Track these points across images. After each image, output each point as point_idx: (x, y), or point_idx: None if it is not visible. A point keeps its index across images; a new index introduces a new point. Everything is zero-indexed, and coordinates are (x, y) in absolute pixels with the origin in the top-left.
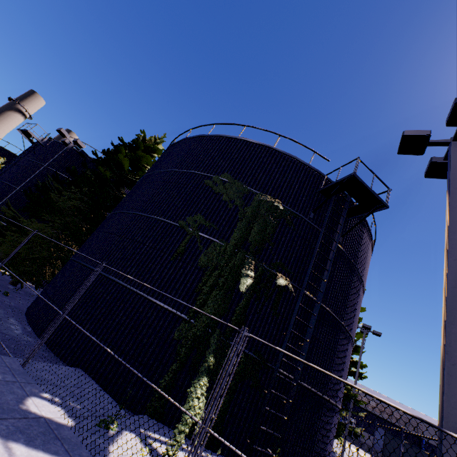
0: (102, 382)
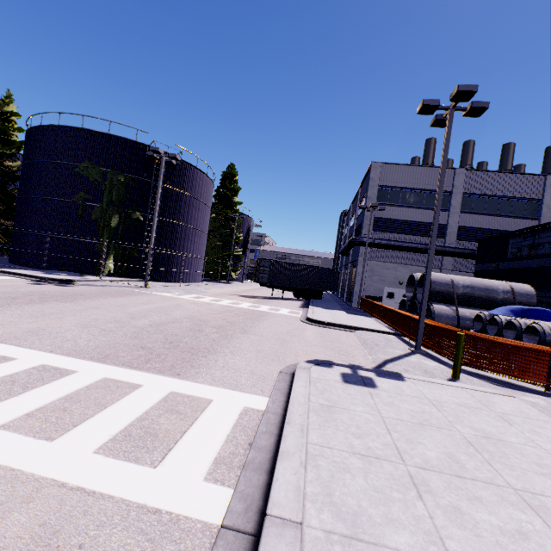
0: (75, 272)
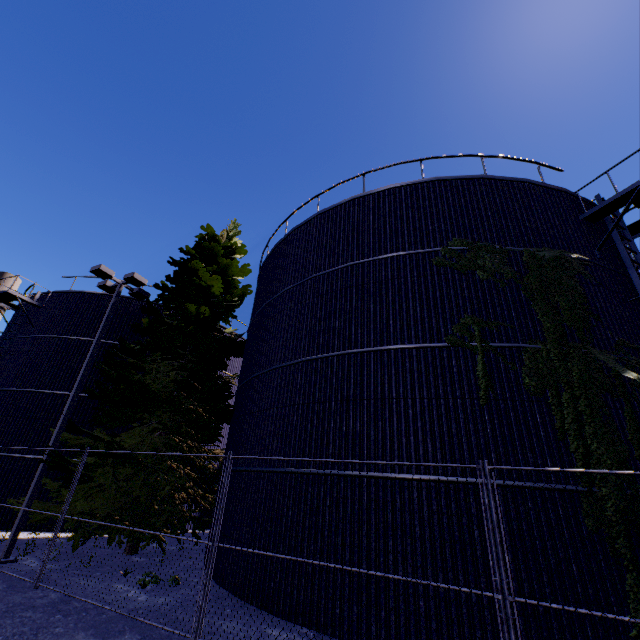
0: None
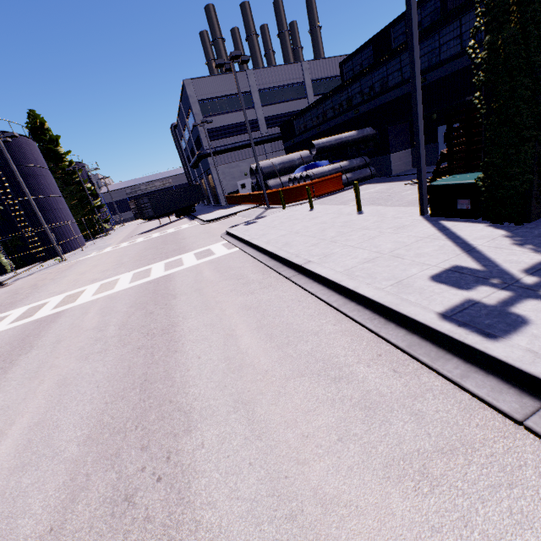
0: None
